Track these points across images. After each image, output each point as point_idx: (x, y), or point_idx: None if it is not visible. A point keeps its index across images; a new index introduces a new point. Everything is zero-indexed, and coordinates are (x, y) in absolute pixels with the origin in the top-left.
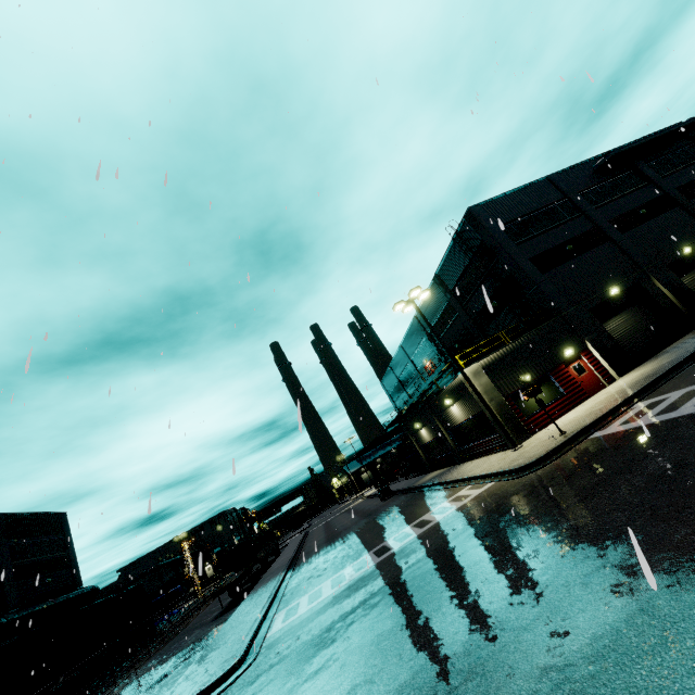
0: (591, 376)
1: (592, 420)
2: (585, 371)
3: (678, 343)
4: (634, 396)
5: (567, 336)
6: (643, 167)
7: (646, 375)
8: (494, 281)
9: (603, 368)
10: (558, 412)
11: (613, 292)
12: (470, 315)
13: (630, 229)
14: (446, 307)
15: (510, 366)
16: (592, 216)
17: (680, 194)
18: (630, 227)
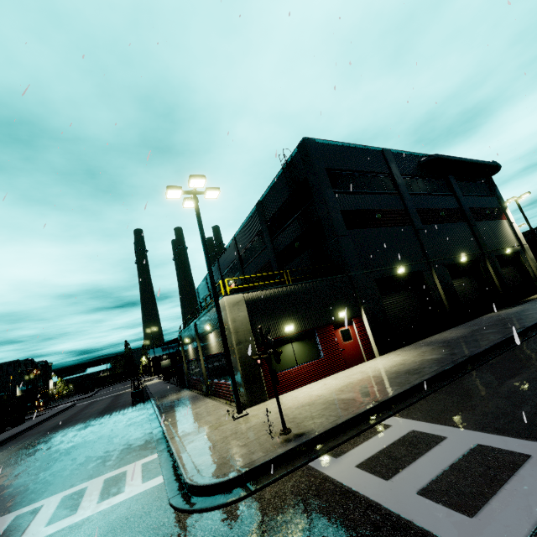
0: (354, 345)
1: (329, 426)
2: (351, 339)
3: (438, 338)
4: (392, 401)
5: (347, 297)
6: (452, 180)
7: (408, 367)
8: (304, 222)
9: (368, 341)
10: (309, 376)
11: (400, 271)
12: (276, 250)
13: (429, 223)
14: (260, 236)
15: (279, 310)
16: (405, 198)
17: (470, 213)
18: (430, 221)
